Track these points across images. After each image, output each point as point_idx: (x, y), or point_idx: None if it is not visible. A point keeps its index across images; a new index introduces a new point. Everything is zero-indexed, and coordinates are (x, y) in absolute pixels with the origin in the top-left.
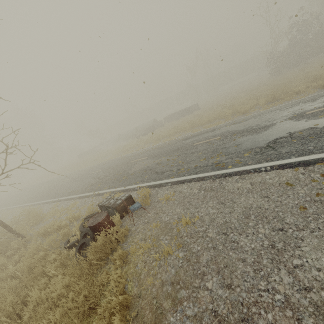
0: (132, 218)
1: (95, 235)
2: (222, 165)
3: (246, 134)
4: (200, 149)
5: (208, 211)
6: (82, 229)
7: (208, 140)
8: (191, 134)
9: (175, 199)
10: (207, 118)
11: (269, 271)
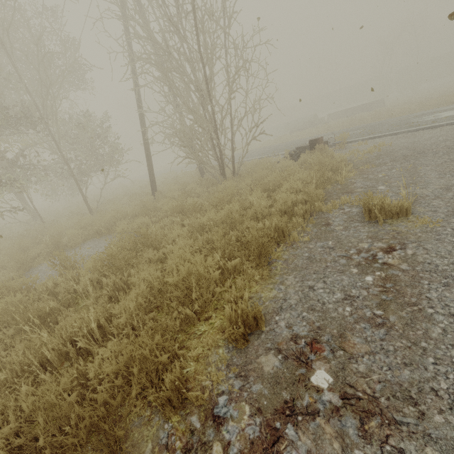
0: (334, 148)
1: (313, 148)
2: (416, 125)
3: (449, 110)
4: (392, 123)
5: (400, 141)
6: (292, 153)
7: (401, 119)
8: (376, 121)
9: (368, 144)
10: (400, 109)
11: (439, 143)
